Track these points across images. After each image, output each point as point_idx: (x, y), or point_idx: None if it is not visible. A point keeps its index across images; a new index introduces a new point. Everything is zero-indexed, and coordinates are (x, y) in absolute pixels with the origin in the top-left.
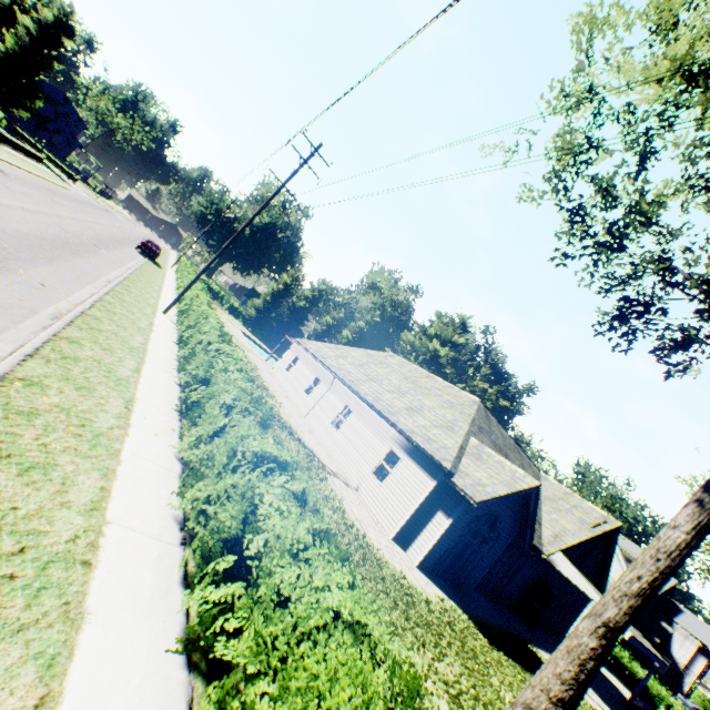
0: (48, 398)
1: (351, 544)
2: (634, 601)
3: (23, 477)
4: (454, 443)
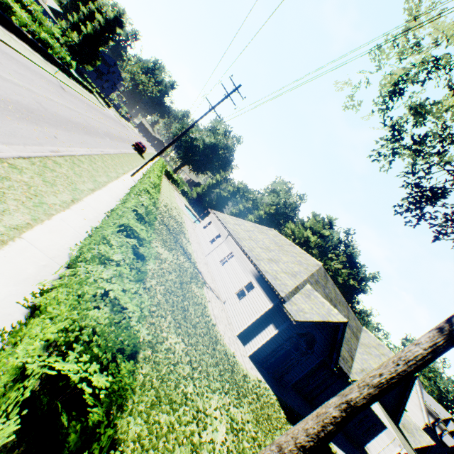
0: (21, 177)
1: (199, 323)
2: (372, 391)
3: None
4: (292, 283)
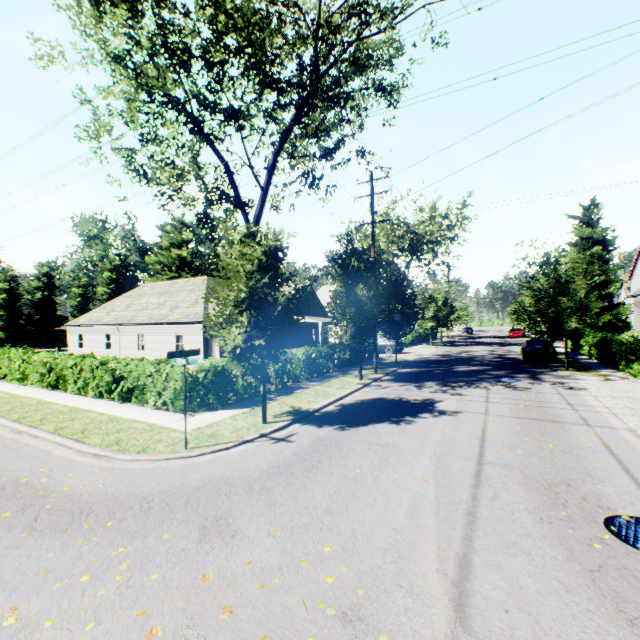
0: (7, 407)
1: None
2: None
3: (39, 411)
4: (201, 308)
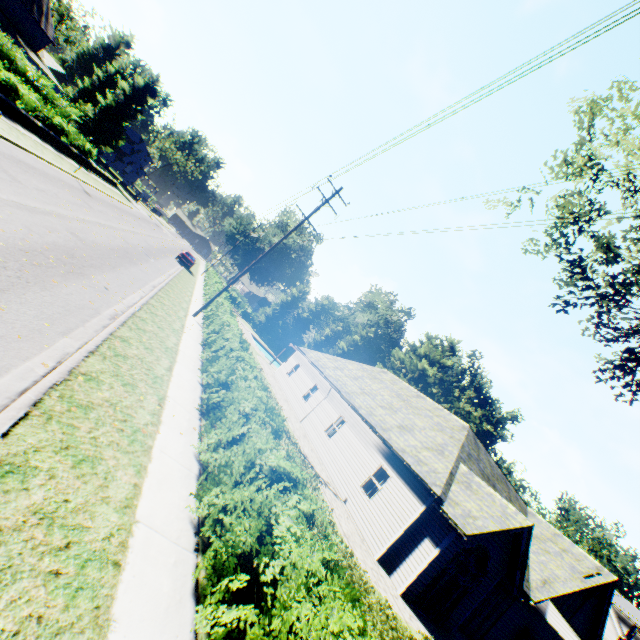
0: (101, 393)
1: (340, 562)
2: None
3: (76, 469)
4: (444, 467)
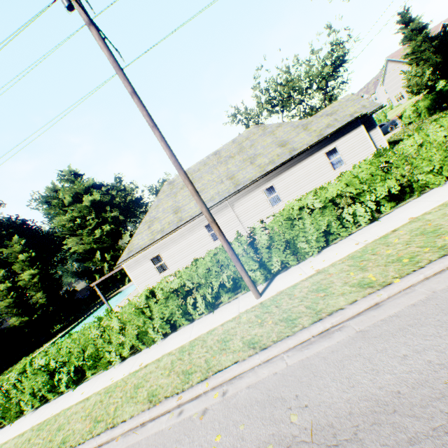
0: None
1: None
2: None
3: None
4: (326, 119)
